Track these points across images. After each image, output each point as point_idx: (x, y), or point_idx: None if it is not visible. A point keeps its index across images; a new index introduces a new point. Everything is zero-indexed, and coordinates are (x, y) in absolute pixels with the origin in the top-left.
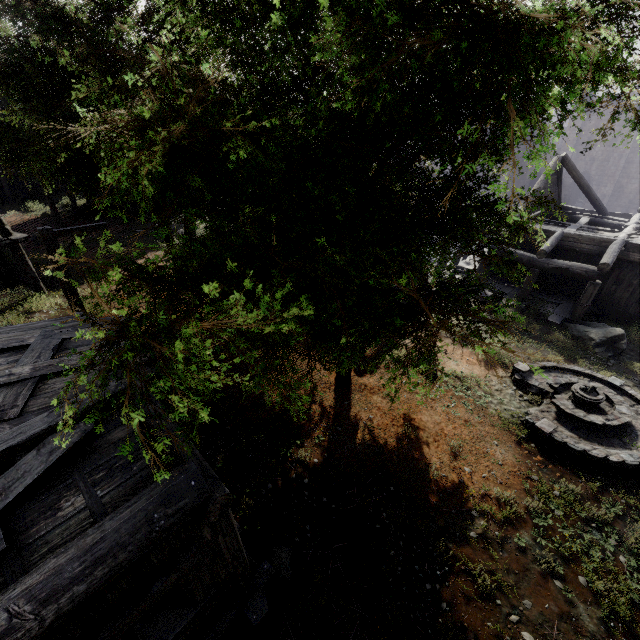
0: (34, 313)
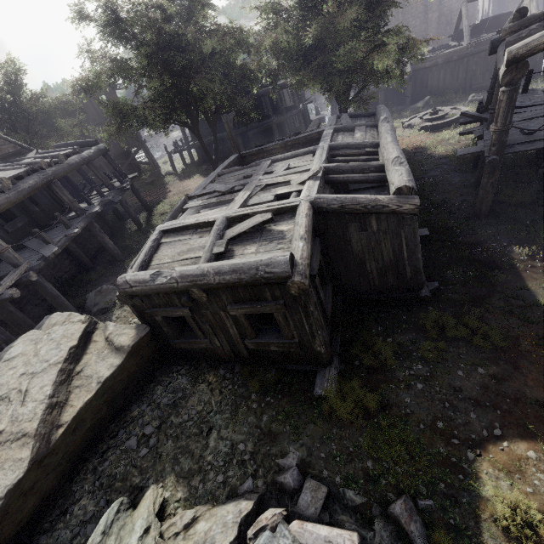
0: (167, 213)
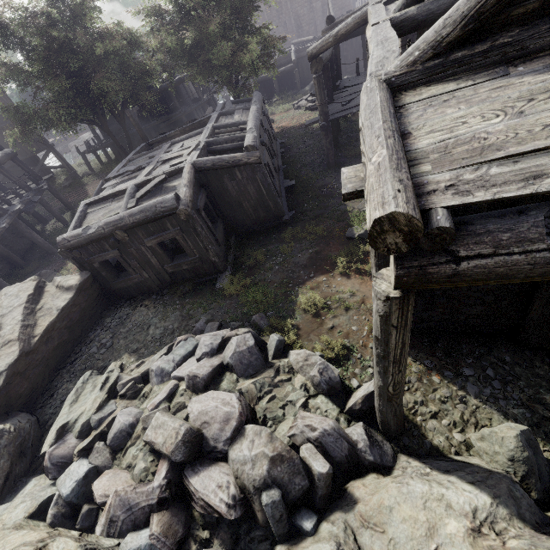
0: None
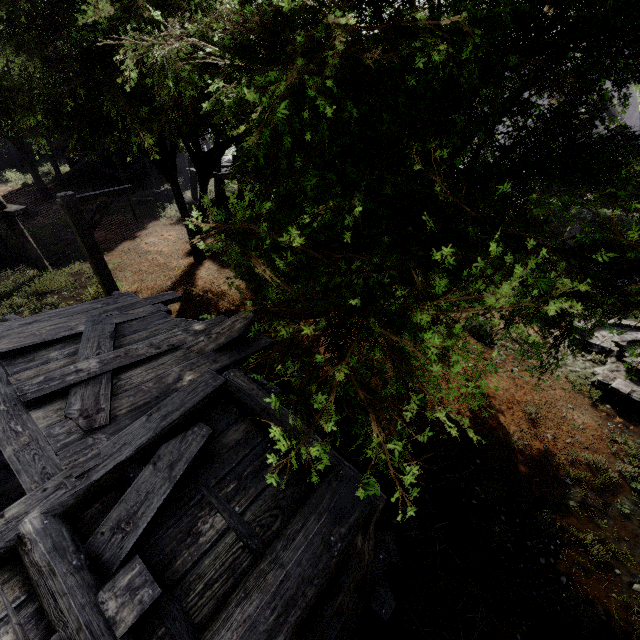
0: (44, 294)
